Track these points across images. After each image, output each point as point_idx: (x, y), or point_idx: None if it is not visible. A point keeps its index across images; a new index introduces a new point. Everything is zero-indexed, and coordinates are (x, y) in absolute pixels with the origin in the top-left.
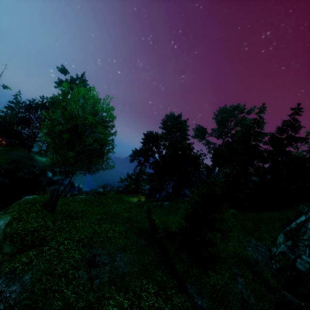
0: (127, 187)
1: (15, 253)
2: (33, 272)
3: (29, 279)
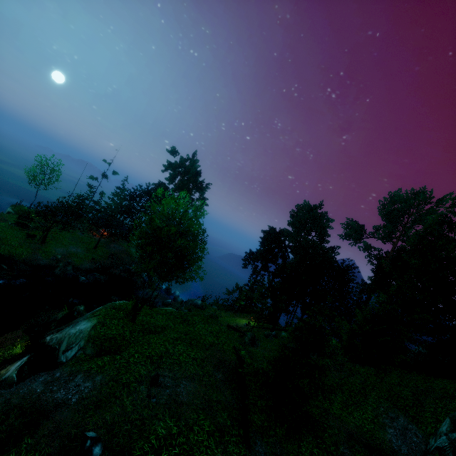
0: (235, 302)
1: (94, 355)
2: (104, 375)
3: (99, 380)
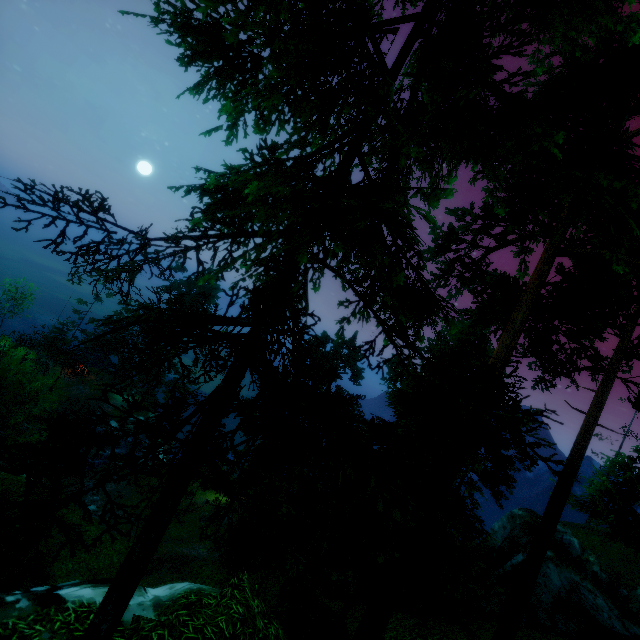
0: None
1: None
2: None
3: None
